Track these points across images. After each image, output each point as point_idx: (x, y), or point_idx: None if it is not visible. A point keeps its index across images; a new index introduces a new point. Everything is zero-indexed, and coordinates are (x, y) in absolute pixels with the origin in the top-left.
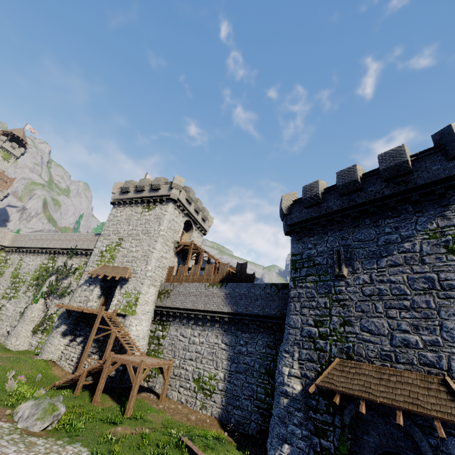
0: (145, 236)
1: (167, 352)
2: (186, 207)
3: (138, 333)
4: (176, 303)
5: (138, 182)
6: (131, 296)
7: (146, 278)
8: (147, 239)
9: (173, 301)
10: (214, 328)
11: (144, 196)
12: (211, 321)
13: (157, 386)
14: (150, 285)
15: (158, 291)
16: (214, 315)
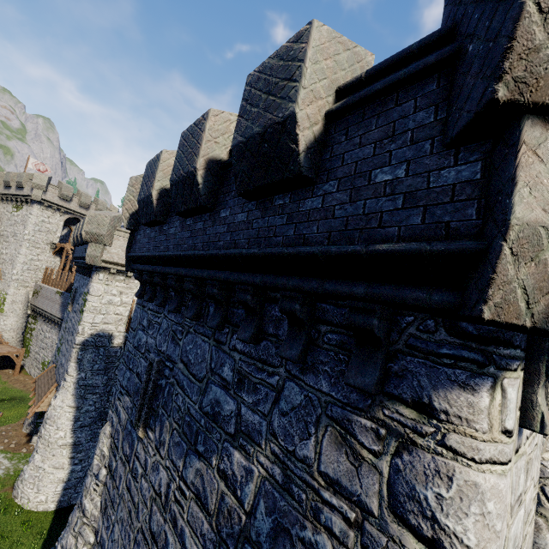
0: (13, 239)
1: (34, 341)
2: (62, 206)
3: (6, 327)
4: (40, 303)
5: (5, 176)
6: (1, 296)
7: (12, 281)
8: (14, 242)
9: (38, 301)
10: (56, 327)
11: (12, 194)
12: (56, 322)
13: (27, 364)
14: (18, 287)
15: (33, 290)
16: (54, 318)
